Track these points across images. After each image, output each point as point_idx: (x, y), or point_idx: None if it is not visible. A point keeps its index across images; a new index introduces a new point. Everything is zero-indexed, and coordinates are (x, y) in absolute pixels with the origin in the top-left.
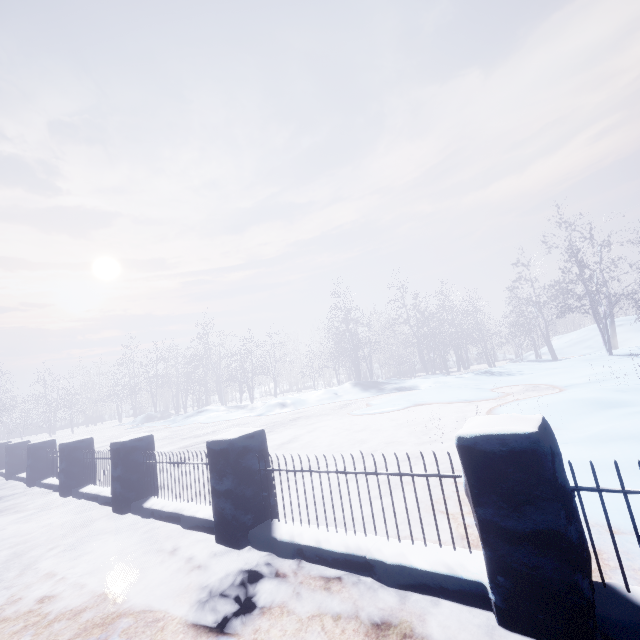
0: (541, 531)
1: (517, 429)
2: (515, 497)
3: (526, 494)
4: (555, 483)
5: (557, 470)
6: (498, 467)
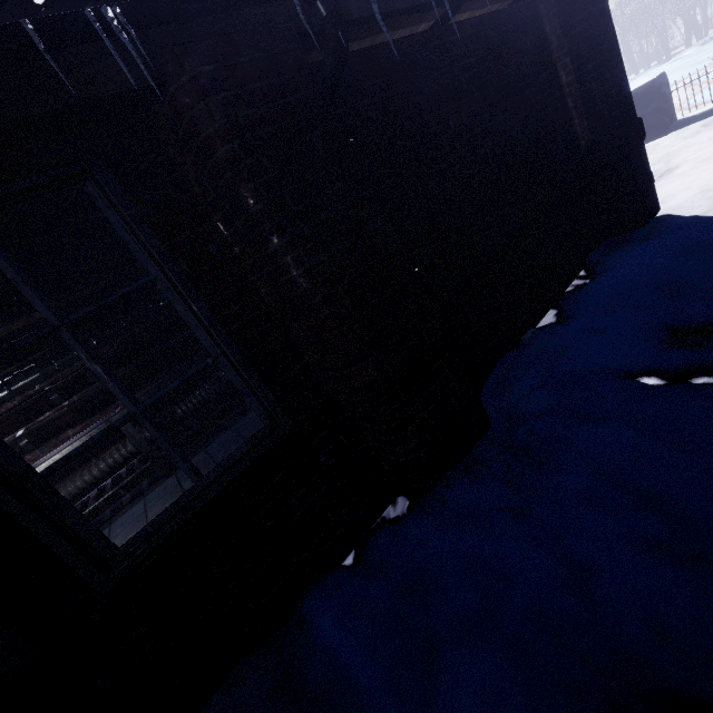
0: (653, 110)
1: (648, 81)
2: (646, 104)
3: (649, 101)
4: (658, 93)
5: (662, 89)
6: (641, 97)
